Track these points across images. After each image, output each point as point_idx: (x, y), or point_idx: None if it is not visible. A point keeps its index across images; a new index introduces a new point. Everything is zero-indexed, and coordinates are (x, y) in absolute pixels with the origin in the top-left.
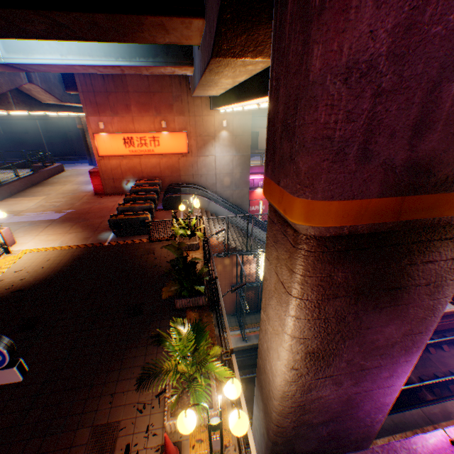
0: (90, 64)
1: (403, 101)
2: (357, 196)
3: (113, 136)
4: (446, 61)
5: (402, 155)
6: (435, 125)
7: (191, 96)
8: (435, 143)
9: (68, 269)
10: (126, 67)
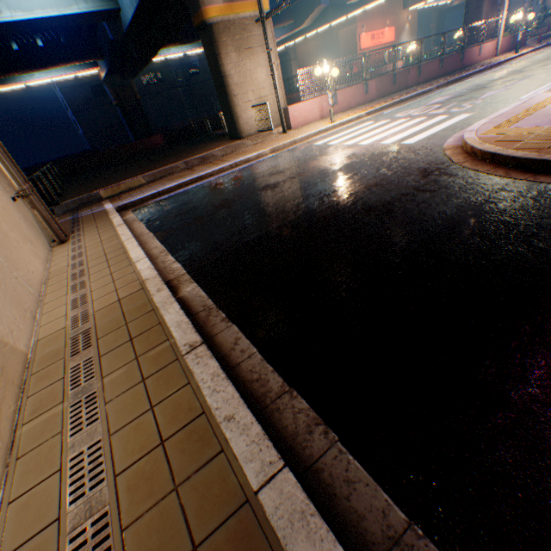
0: None
1: None
2: None
3: (366, 36)
4: None
5: None
6: None
7: (395, 3)
8: None
9: None
10: None
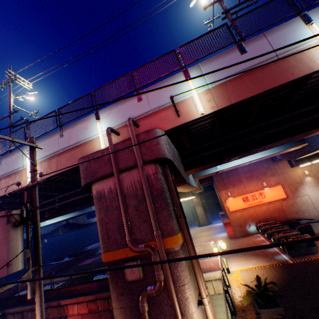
0: (253, 159)
1: None
2: None
3: (235, 198)
4: None
5: None
6: None
7: (275, 164)
8: None
9: (287, 277)
10: (268, 155)
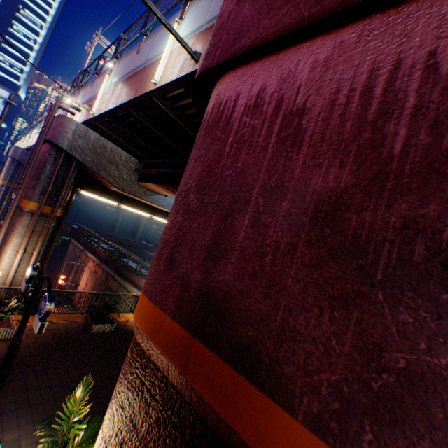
0: None
1: (204, 222)
2: (159, 302)
3: None
4: (238, 194)
5: (198, 276)
6: (230, 254)
7: None
8: (231, 277)
9: None
10: None
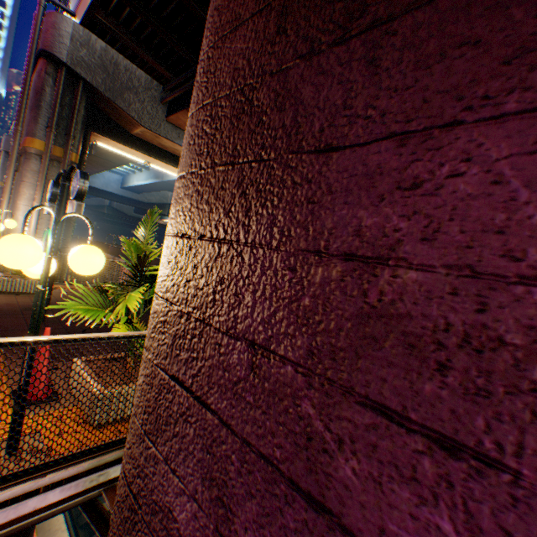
0: None
1: None
2: None
3: None
4: None
5: None
6: None
7: None
8: None
9: None
10: None
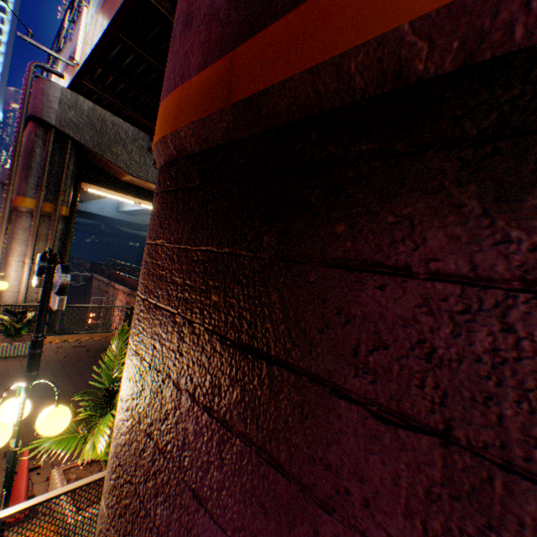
0: None
1: None
2: (180, 83)
3: None
4: None
5: None
6: None
7: None
8: None
9: None
10: None
